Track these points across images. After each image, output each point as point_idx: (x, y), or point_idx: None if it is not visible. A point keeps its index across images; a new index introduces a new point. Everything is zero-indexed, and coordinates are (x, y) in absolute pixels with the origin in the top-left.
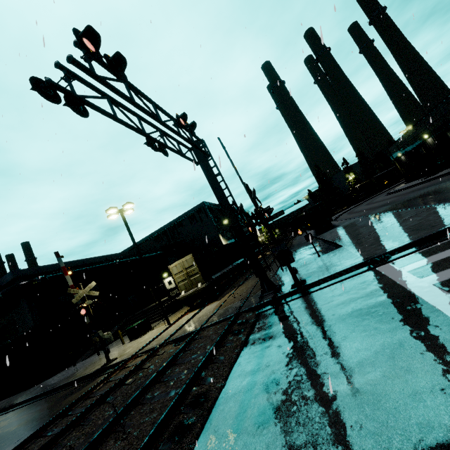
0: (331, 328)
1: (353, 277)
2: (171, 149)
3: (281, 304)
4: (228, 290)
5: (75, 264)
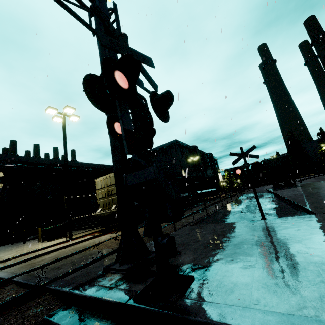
0: None
1: None
2: None
3: None
4: None
5: (53, 162)
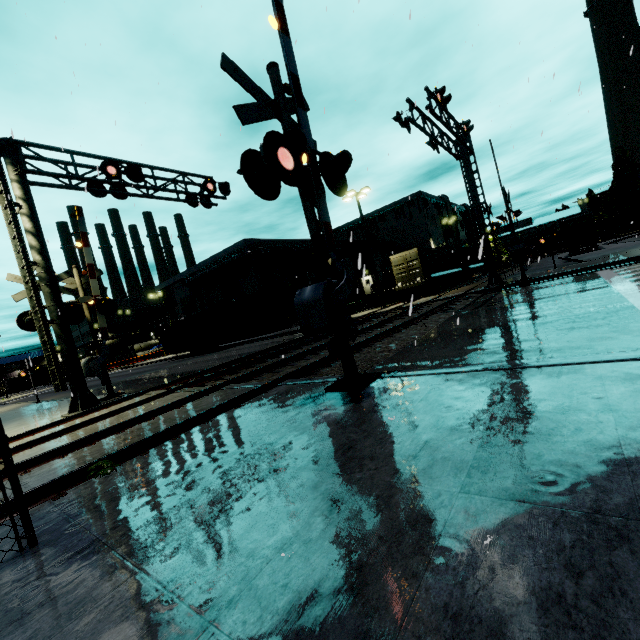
0: (538, 290)
1: (573, 276)
2: (445, 148)
3: (505, 290)
4: (442, 292)
5: (285, 243)
